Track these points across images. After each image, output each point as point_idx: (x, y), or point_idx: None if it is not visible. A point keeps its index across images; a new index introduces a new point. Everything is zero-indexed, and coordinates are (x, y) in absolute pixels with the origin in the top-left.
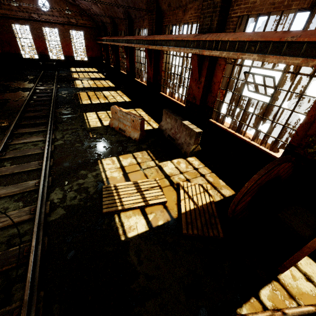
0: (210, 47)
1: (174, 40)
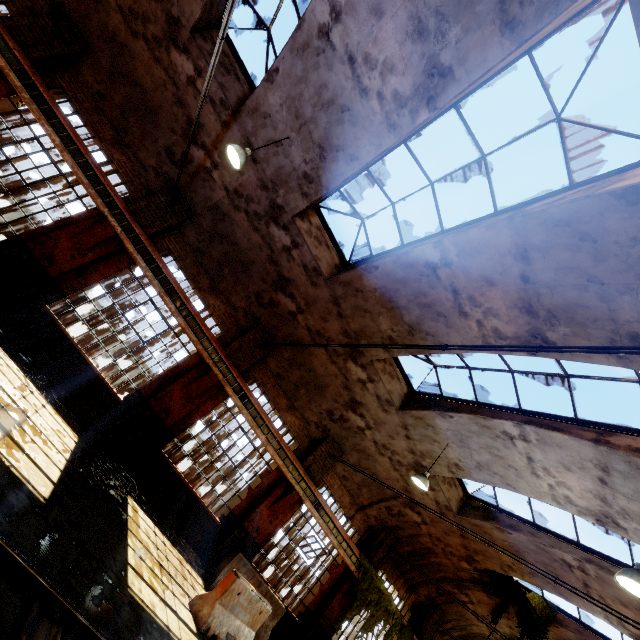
0: (312, 500)
1: (280, 443)
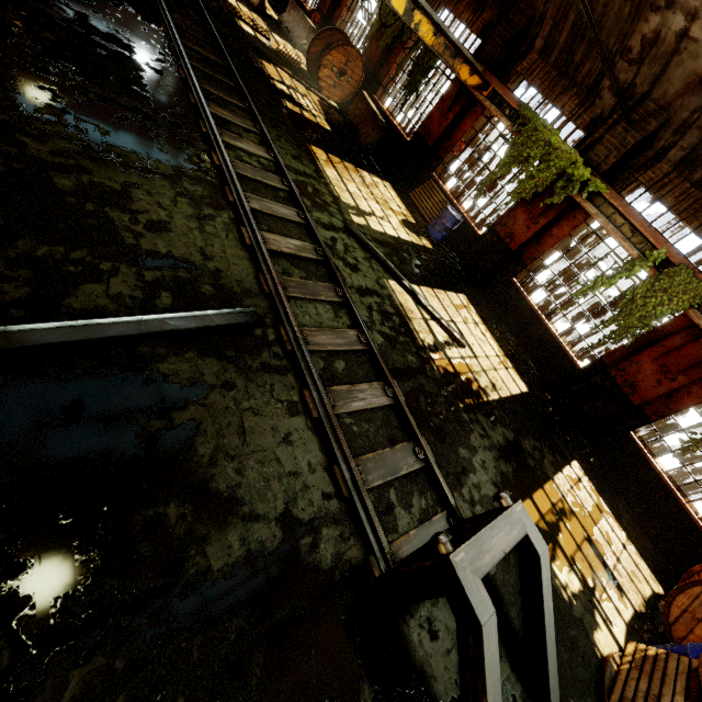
0: None
1: None
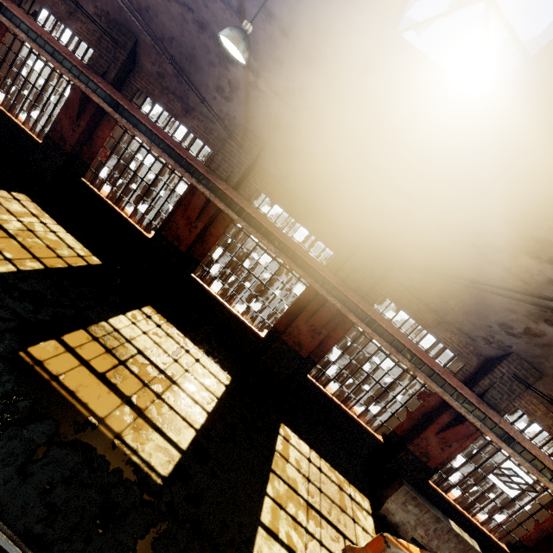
0: (498, 433)
1: (432, 368)
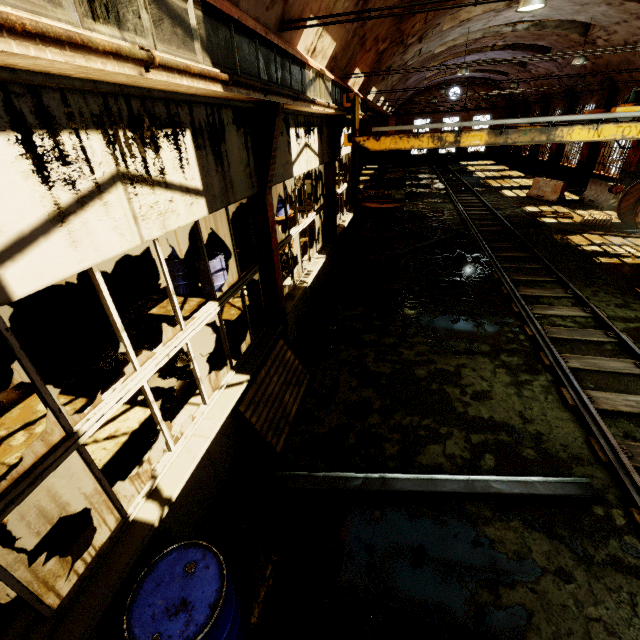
0: None
1: None
